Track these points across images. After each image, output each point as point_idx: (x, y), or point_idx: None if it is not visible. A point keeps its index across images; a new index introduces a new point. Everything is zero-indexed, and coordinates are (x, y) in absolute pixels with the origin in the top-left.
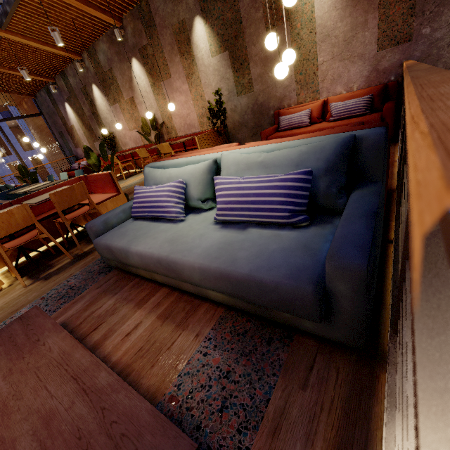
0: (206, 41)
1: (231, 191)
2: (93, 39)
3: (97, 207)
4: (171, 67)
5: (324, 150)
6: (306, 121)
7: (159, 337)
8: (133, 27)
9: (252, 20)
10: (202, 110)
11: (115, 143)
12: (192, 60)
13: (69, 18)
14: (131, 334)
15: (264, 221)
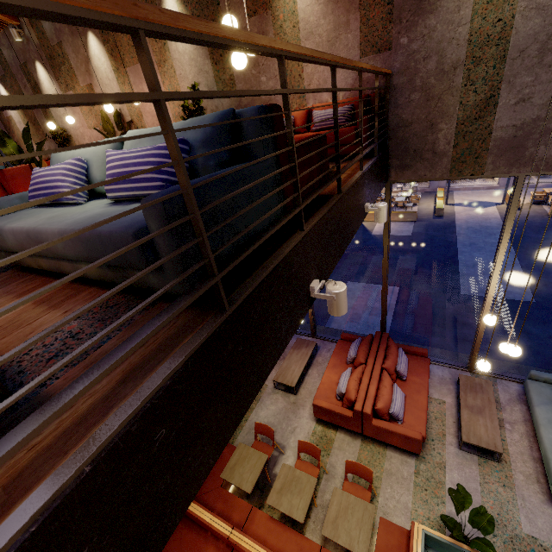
0: None
1: (115, 163)
2: None
3: None
4: None
5: (203, 121)
6: None
7: (25, 317)
8: None
9: (231, 2)
10: (179, 108)
11: (71, 144)
12: (163, 43)
13: None
14: None
15: (147, 195)
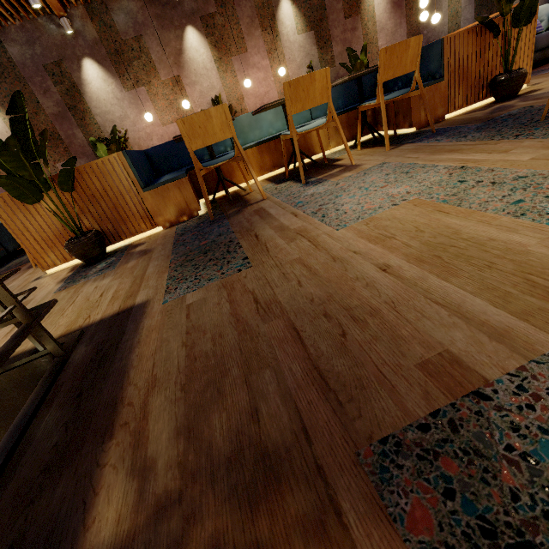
0: (292, 19)
1: None
2: None
3: None
4: (249, 41)
5: None
6: None
7: None
8: None
9: (334, 9)
10: None
11: None
12: (276, 35)
13: None
14: None
15: None
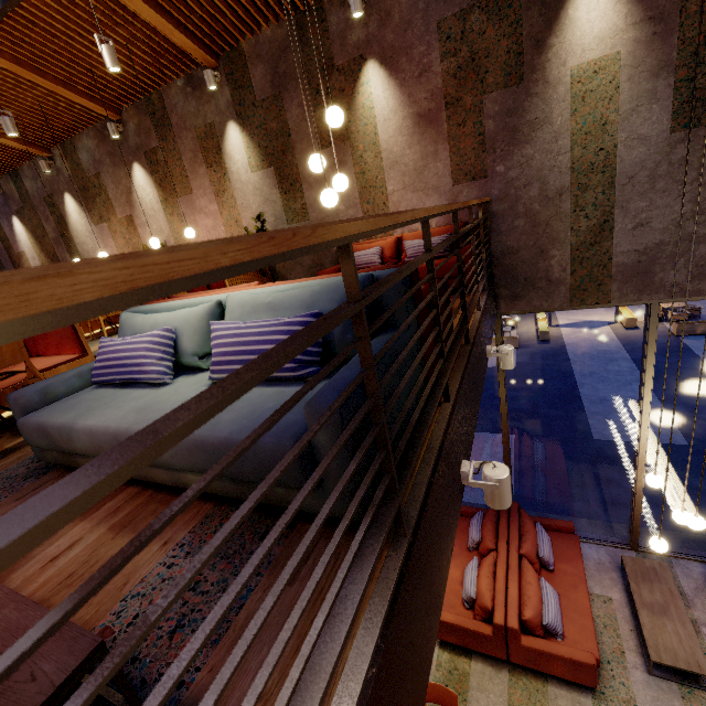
0: (243, 152)
1: (228, 339)
2: (73, 131)
3: (40, 375)
4: (194, 180)
5: (338, 290)
6: (376, 262)
7: (106, 555)
8: (138, 124)
9: (304, 134)
10: None
11: None
12: (224, 173)
13: (34, 101)
14: (61, 557)
15: (269, 377)
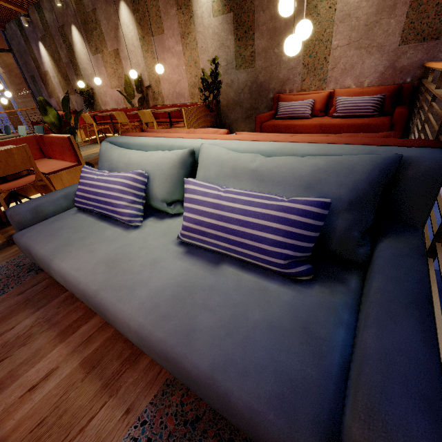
0: None
1: (205, 207)
2: None
3: (45, 179)
4: (165, 21)
5: (353, 171)
6: (307, 113)
7: (74, 404)
8: None
9: None
10: (195, 78)
11: (94, 100)
12: (190, 16)
13: None
14: (37, 388)
15: (247, 261)
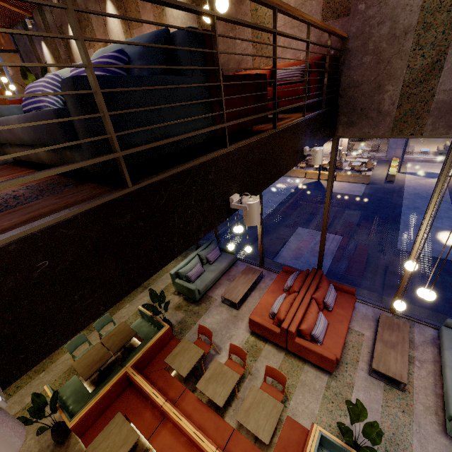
0: None
1: (74, 71)
2: None
3: None
4: (143, 15)
5: (142, 38)
6: None
7: None
8: None
9: None
10: None
11: None
12: (162, 9)
13: None
14: None
15: None
